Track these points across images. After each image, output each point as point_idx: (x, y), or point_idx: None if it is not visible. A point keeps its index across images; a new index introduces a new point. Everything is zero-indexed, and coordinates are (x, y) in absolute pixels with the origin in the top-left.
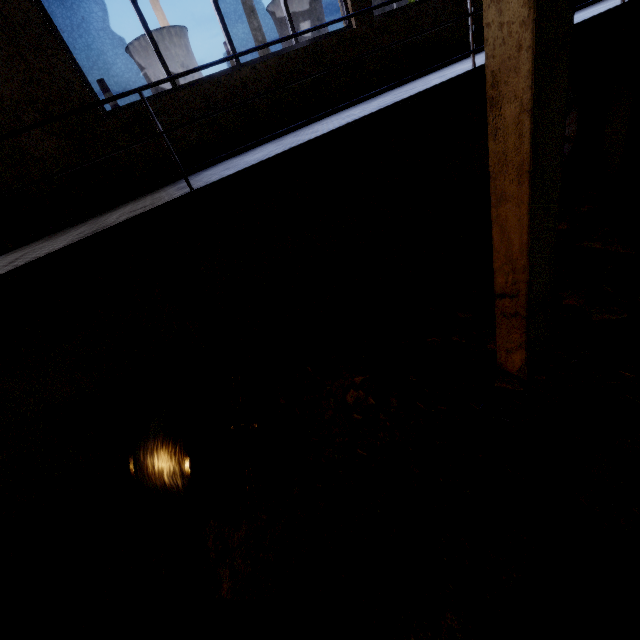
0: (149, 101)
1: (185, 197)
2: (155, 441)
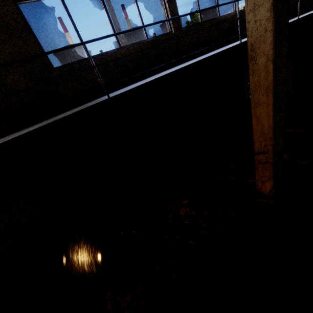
0: (76, 63)
1: (105, 101)
2: (79, 244)
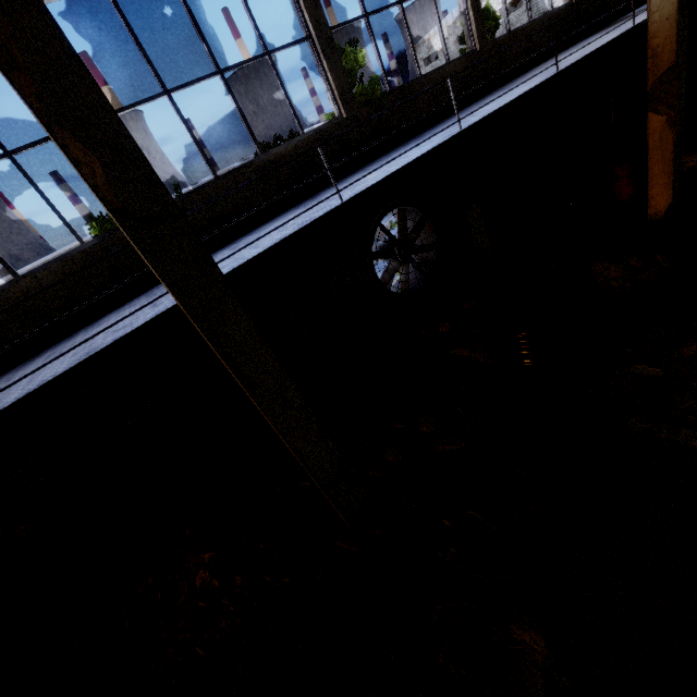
0: None
1: None
2: None
